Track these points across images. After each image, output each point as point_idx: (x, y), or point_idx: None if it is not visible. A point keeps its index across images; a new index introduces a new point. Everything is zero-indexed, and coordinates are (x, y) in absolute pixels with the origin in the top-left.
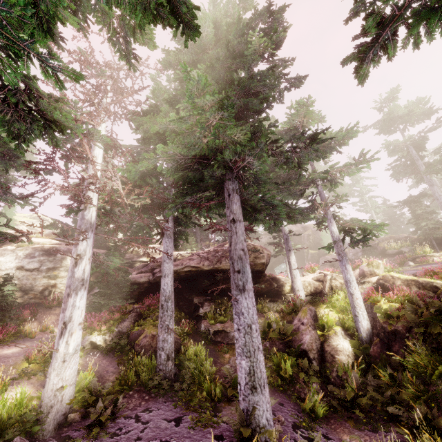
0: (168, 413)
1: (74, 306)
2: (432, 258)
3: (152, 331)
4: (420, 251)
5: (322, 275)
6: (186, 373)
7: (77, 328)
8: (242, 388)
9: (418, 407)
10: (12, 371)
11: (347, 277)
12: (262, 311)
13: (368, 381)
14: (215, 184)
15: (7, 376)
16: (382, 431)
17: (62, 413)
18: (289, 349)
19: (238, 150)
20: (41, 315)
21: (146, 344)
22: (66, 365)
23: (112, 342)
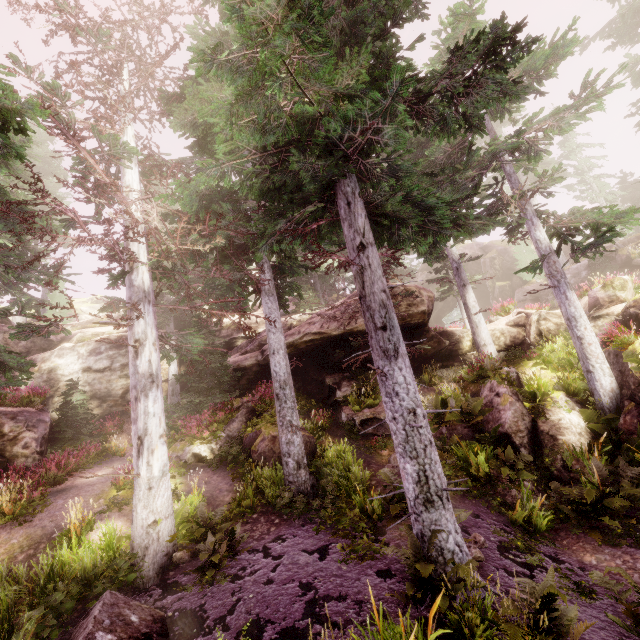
0: (309, 541)
1: (147, 414)
2: None
3: (271, 431)
4: None
5: (523, 316)
6: (328, 483)
7: (158, 443)
8: (410, 505)
9: None
10: (98, 503)
11: (569, 313)
12: (430, 384)
13: (621, 471)
14: (322, 190)
15: (94, 509)
16: None
17: (163, 553)
18: (479, 435)
19: (350, 113)
20: (128, 426)
21: (265, 450)
22: (154, 493)
23: (221, 452)
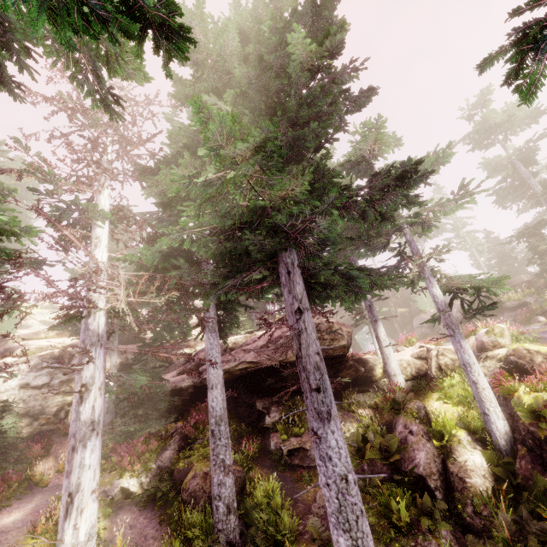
0: None
1: (82, 467)
2: None
3: (203, 466)
4: None
5: (425, 350)
6: (257, 529)
7: (89, 499)
8: None
9: None
10: None
11: (464, 359)
12: (349, 410)
13: (526, 525)
14: (267, 257)
15: None
16: None
17: None
18: (398, 476)
19: (294, 210)
20: (57, 446)
21: (196, 488)
22: None
23: (150, 488)
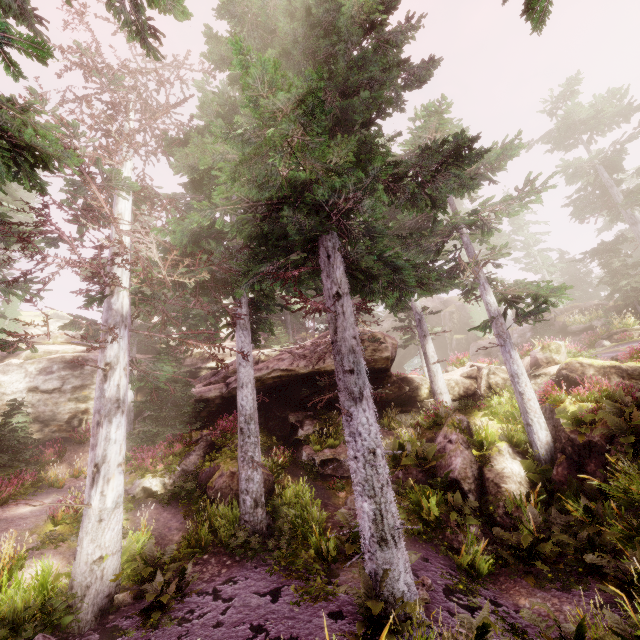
0: (261, 583)
1: (108, 440)
2: (638, 333)
3: (230, 466)
4: (620, 323)
5: (475, 369)
6: (284, 523)
7: (115, 471)
8: (365, 543)
9: (630, 553)
10: (31, 538)
11: (513, 370)
12: (389, 428)
13: (552, 518)
14: (306, 241)
15: (25, 545)
16: (578, 589)
17: (105, 594)
18: (432, 480)
19: (337, 184)
20: (70, 454)
21: (222, 486)
22: (104, 526)
23: (174, 487)
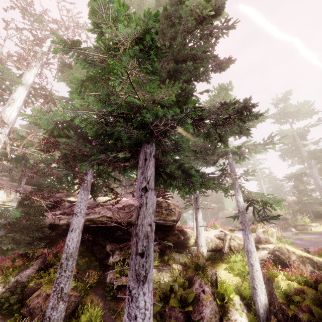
0: None
1: None
2: (310, 228)
3: (48, 288)
4: (301, 220)
5: (223, 234)
6: None
7: None
8: None
9: None
10: None
11: (248, 247)
12: (167, 263)
13: None
14: (133, 145)
15: None
16: None
17: None
18: None
19: (160, 112)
20: None
21: (35, 306)
22: None
23: (1, 298)
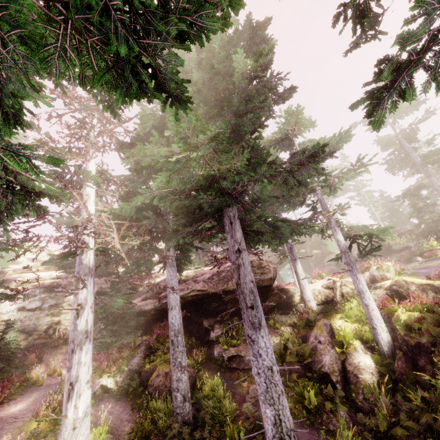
0: None
1: (79, 364)
2: None
3: (164, 368)
4: (427, 244)
5: (331, 282)
6: (205, 413)
7: (84, 387)
8: None
9: None
10: (20, 436)
11: (359, 288)
12: (274, 327)
13: (399, 405)
14: (215, 211)
15: None
16: None
17: None
18: (309, 374)
19: (236, 178)
20: (47, 356)
21: (159, 384)
22: (77, 433)
23: (124, 385)
